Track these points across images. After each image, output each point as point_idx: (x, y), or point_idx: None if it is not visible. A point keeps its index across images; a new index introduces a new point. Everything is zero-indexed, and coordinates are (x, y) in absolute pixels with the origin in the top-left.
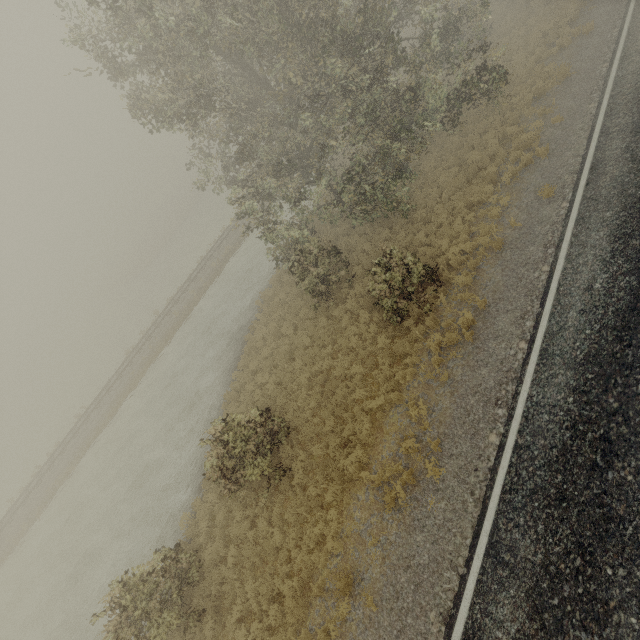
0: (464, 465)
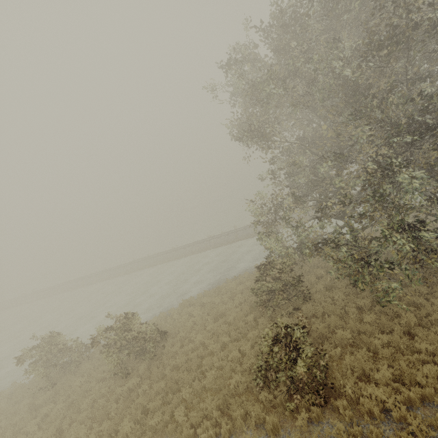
0: None
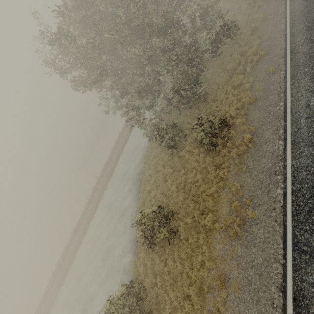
0: (267, 208)
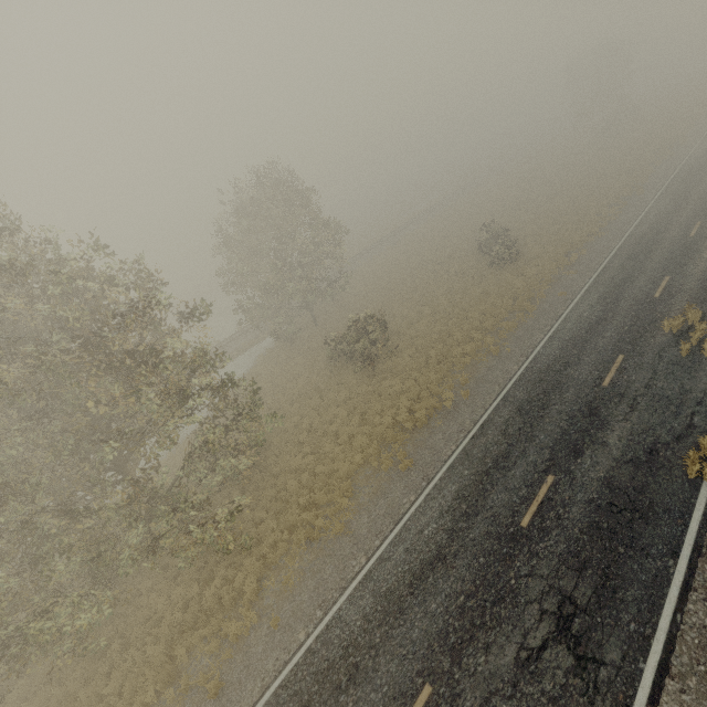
0: None
